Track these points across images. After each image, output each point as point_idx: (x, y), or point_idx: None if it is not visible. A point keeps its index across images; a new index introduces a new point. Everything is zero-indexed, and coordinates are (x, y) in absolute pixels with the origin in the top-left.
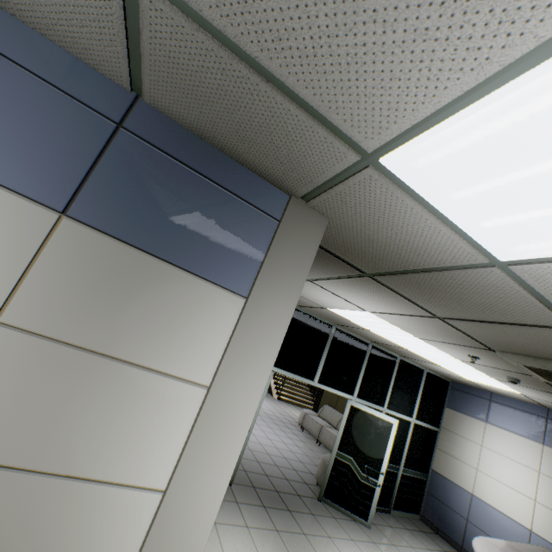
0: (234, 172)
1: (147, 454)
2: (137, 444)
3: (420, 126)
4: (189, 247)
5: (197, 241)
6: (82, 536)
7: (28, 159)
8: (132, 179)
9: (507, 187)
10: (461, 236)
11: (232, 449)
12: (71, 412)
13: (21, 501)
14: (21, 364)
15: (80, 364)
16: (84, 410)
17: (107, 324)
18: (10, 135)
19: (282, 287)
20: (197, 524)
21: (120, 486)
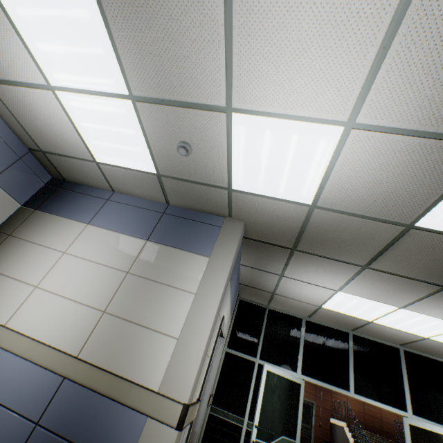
0: (201, 215)
1: (171, 321)
2: (168, 316)
3: (230, 174)
4: (186, 242)
5: (188, 240)
6: (147, 353)
7: (140, 228)
8: (167, 226)
9: (265, 177)
10: (285, 202)
11: (208, 321)
12: (146, 302)
13: (129, 333)
14: (133, 285)
15: (150, 285)
16: (150, 301)
17: (158, 271)
18: (136, 224)
19: (225, 250)
20: (193, 357)
21: (161, 333)
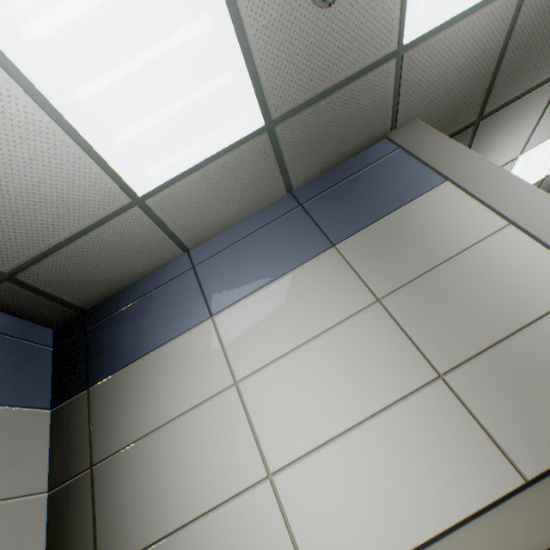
0: (353, 163)
1: (545, 279)
2: (530, 280)
3: (402, 5)
4: (388, 199)
5: (387, 194)
6: None
7: (299, 247)
8: (331, 211)
9: None
10: (486, 6)
11: None
12: (470, 300)
13: (527, 356)
14: (415, 303)
15: (435, 279)
16: (474, 293)
17: (415, 256)
18: (284, 248)
19: (452, 157)
20: None
21: None
